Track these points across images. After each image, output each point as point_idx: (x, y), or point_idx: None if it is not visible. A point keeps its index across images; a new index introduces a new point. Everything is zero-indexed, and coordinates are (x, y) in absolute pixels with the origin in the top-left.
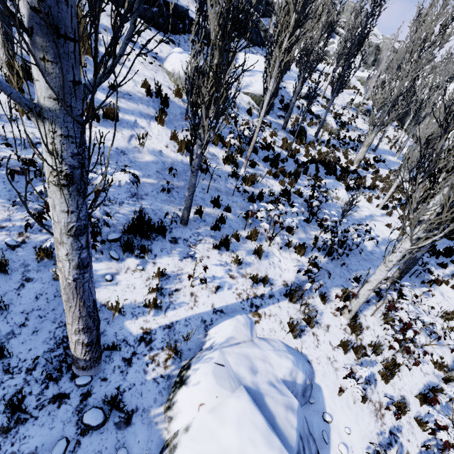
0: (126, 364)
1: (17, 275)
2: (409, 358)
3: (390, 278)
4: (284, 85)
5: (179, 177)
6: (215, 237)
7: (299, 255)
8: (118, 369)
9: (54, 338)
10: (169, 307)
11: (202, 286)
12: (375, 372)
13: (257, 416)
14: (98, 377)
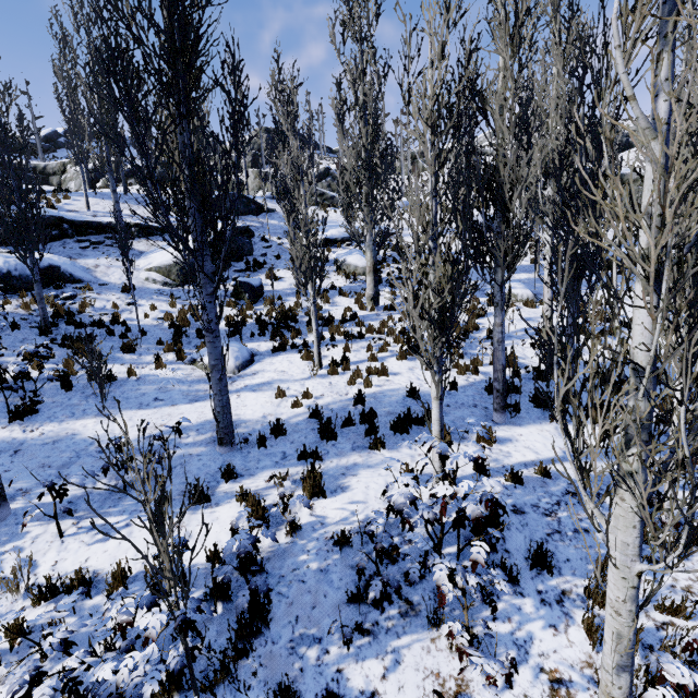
0: None
1: None
2: None
3: None
4: (278, 242)
5: None
6: None
7: None
8: None
9: None
10: None
11: None
12: None
13: None
14: None
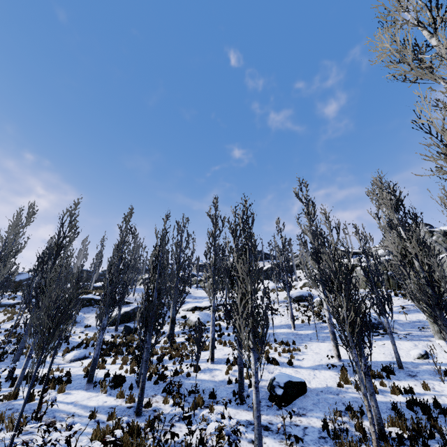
0: None
1: None
2: None
3: None
4: None
5: None
6: None
7: None
8: None
9: None
10: None
11: None
12: None
13: None
14: None
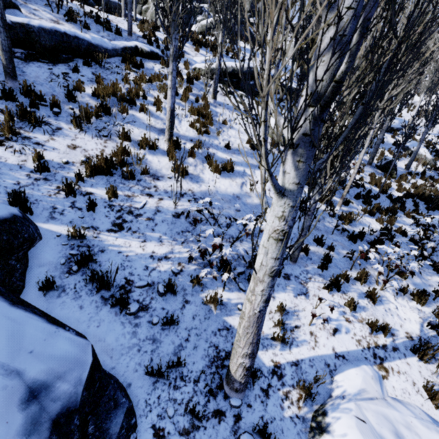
0: (264, 394)
1: (180, 297)
2: None
3: None
4: None
5: None
6: (323, 276)
7: (419, 303)
8: (259, 398)
9: (208, 355)
10: (292, 343)
11: (320, 326)
12: None
13: None
14: (244, 401)
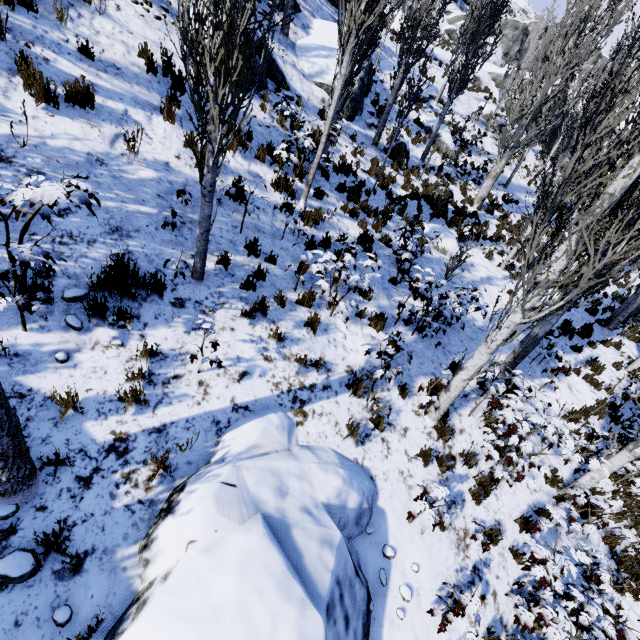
0: (82, 485)
1: None
2: (511, 472)
3: (501, 364)
4: (381, 77)
5: (196, 207)
6: (247, 301)
7: (376, 329)
8: (68, 493)
9: None
10: (161, 402)
11: (218, 372)
12: (465, 490)
13: (273, 556)
14: (32, 505)
